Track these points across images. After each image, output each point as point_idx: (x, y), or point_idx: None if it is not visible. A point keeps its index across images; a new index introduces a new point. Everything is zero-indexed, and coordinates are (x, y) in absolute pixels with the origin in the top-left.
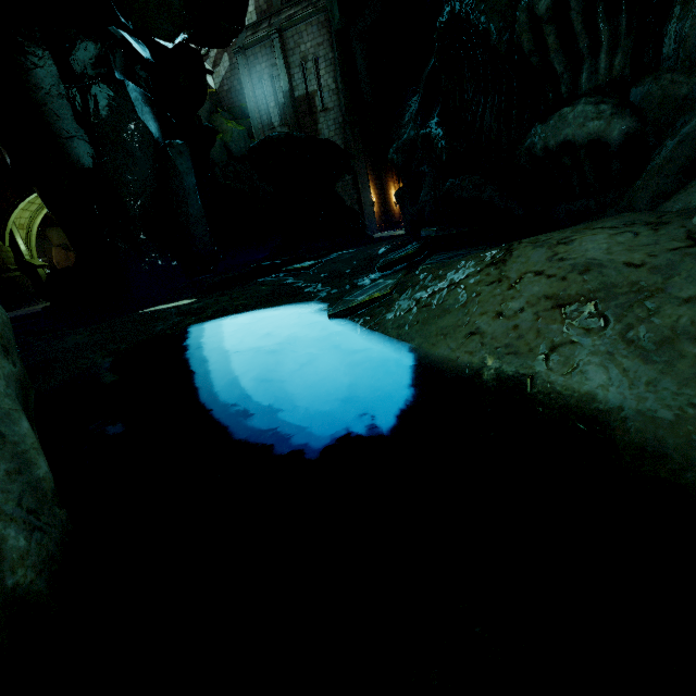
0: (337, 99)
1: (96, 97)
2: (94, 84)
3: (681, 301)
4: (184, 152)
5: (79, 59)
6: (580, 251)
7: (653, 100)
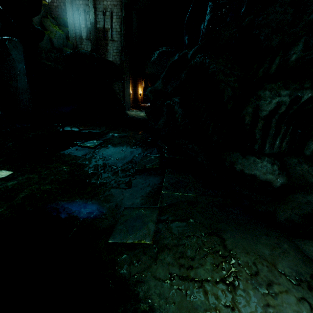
0: (120, 37)
1: None
2: None
3: None
4: (18, 47)
5: None
6: None
7: (296, 172)
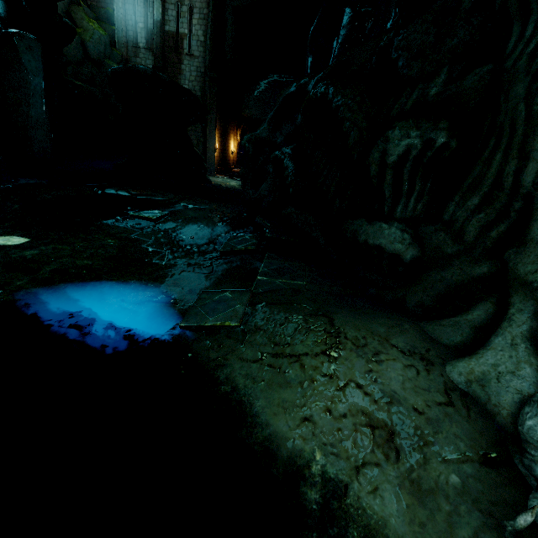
0: (203, 51)
1: None
2: None
3: (442, 459)
4: (35, 49)
5: None
6: (387, 378)
7: (431, 243)
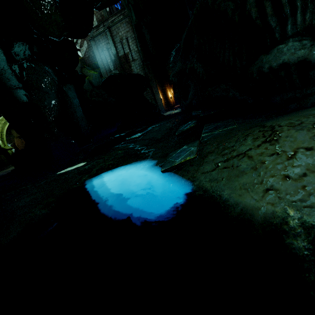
0: (139, 55)
1: (26, 68)
2: (24, 62)
3: None
4: (71, 88)
5: (16, 51)
6: None
7: None
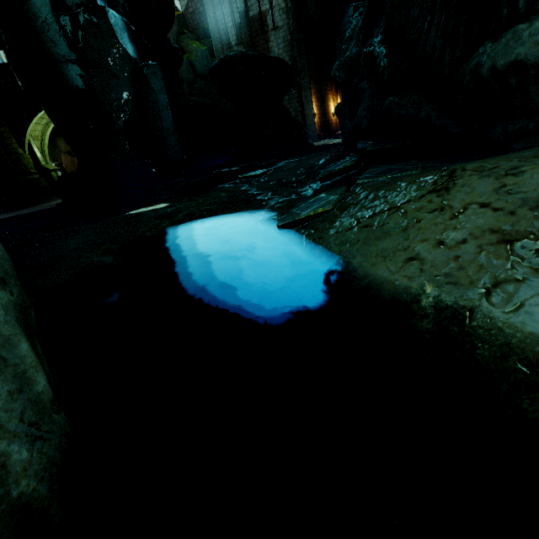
0: (286, 17)
1: (82, 24)
2: (80, 11)
3: None
4: (157, 73)
5: None
6: (531, 185)
7: None
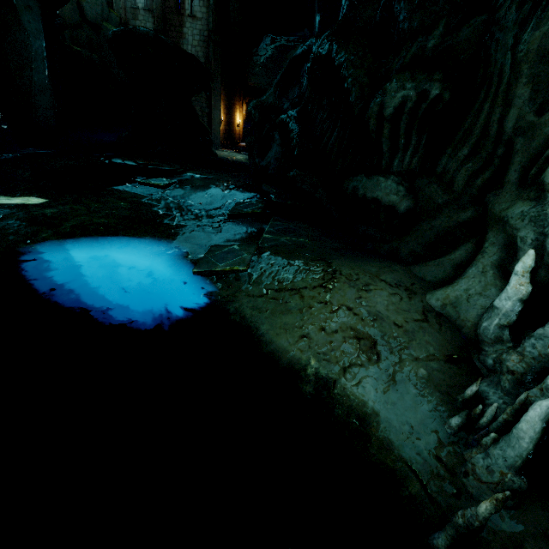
0: (206, 12)
1: None
2: None
3: (413, 358)
4: (34, 9)
5: None
6: (373, 302)
7: (424, 195)
